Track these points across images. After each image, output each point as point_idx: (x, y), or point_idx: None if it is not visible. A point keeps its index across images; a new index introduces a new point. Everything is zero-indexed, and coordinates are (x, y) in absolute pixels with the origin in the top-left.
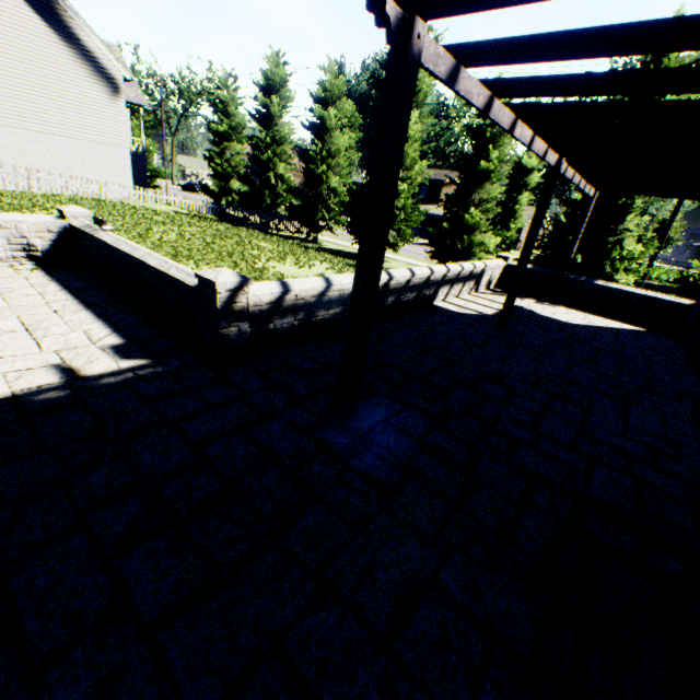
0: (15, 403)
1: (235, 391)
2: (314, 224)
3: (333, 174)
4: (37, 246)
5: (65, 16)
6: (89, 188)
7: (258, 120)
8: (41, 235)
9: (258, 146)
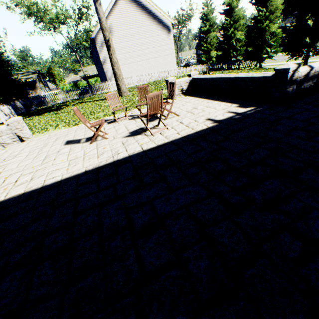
0: (229, 119)
1: (300, 109)
2: (260, 58)
3: (271, 24)
4: (184, 89)
5: (152, 10)
6: (165, 75)
7: (225, 15)
8: (184, 85)
9: (225, 28)
